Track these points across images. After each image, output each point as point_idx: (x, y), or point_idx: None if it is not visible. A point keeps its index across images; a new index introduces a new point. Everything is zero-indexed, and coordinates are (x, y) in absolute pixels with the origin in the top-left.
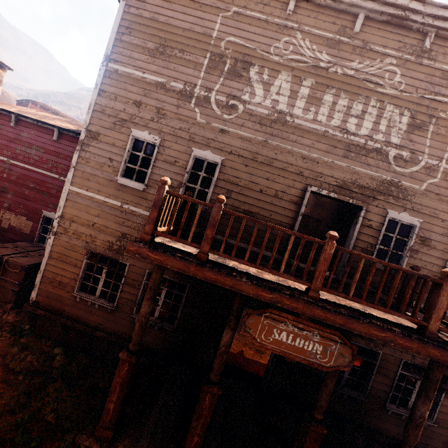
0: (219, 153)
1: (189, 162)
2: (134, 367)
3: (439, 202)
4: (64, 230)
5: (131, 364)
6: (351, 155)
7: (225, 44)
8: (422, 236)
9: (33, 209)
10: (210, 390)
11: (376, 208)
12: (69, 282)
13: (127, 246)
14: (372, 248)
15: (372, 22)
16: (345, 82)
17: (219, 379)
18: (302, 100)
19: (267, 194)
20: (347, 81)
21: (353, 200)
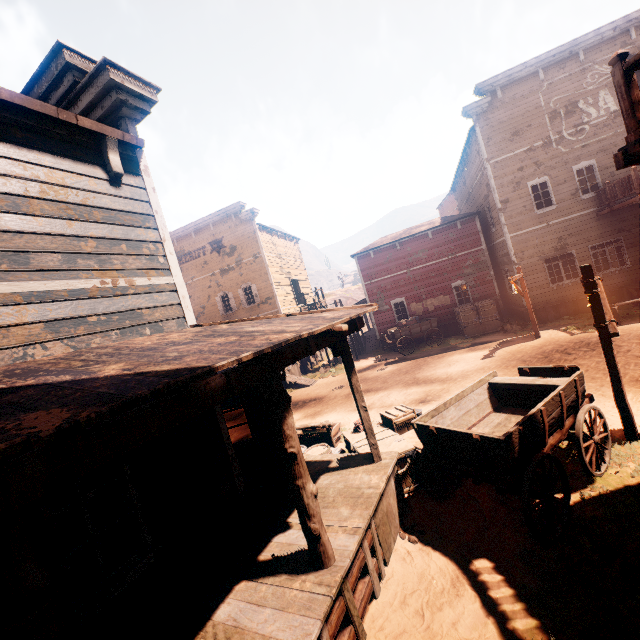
0: (590, 159)
1: (574, 175)
2: None
3: None
4: (521, 259)
5: None
6: None
7: (553, 104)
8: None
9: (443, 288)
10: None
11: None
12: (542, 283)
13: (565, 242)
14: None
15: (639, 27)
16: None
17: None
18: None
19: None
20: None
21: None
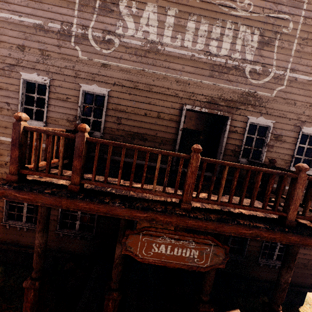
0: (104, 86)
1: (79, 97)
2: (41, 290)
3: (287, 105)
4: None
5: (36, 289)
6: (215, 74)
7: None
8: (275, 133)
9: None
10: (111, 298)
11: (239, 117)
12: None
13: None
14: (239, 149)
15: None
16: (204, 8)
17: (118, 285)
18: (169, 29)
19: (151, 116)
20: (205, 7)
21: (221, 112)
